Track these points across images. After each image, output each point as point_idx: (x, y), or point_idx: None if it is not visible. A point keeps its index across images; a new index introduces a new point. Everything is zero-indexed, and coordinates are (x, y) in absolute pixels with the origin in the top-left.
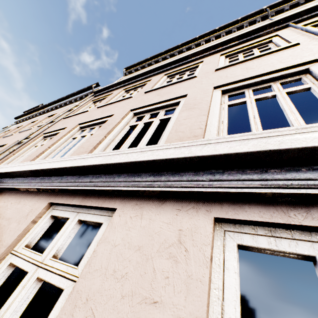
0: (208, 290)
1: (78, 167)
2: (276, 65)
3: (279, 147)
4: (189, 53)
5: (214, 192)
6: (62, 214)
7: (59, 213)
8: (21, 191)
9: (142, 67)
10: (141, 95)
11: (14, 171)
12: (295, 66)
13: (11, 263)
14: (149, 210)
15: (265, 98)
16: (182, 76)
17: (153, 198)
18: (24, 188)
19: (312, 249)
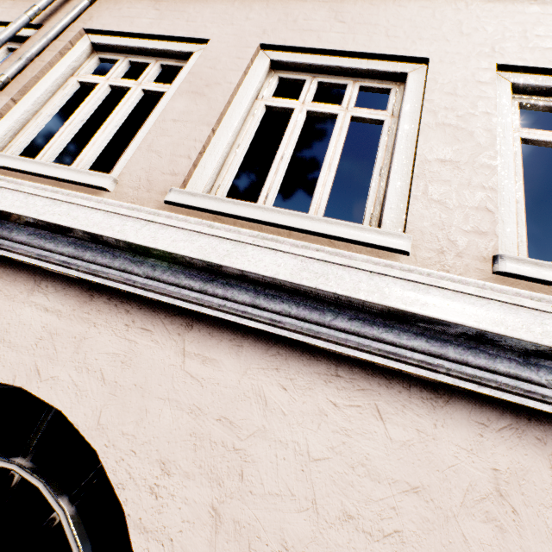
0: None
1: None
2: None
3: None
4: None
5: None
6: None
7: None
8: (323, 352)
9: None
10: None
11: (285, 279)
12: None
13: None
14: None
15: None
16: None
17: None
18: (367, 360)
19: None
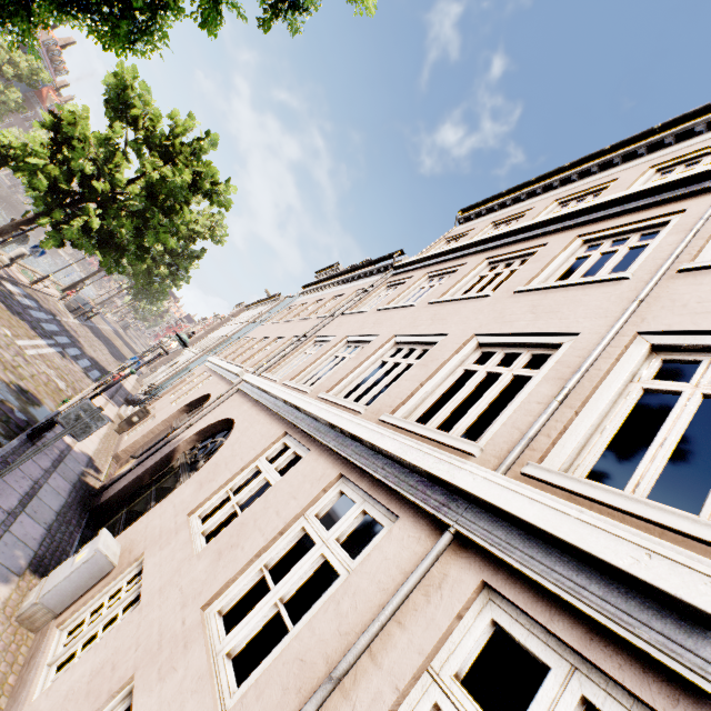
0: (314, 500)
1: (304, 410)
2: (548, 322)
3: (373, 442)
4: (537, 220)
5: (347, 458)
6: (289, 443)
7: (288, 442)
8: (275, 413)
9: (489, 210)
10: (424, 305)
11: (273, 393)
12: (558, 334)
13: (257, 465)
14: (322, 458)
15: (495, 373)
16: (502, 272)
17: (329, 451)
18: (276, 412)
19: (358, 500)
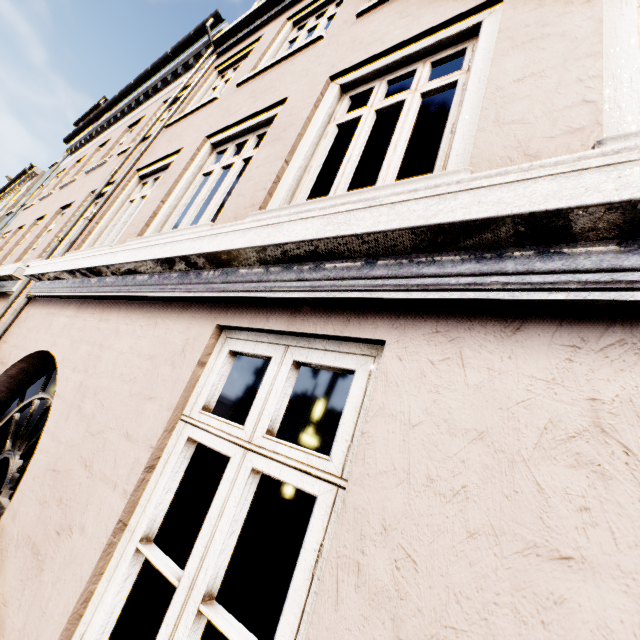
0: None
1: (264, 247)
2: None
3: None
4: None
5: None
6: (252, 349)
7: (244, 346)
8: (149, 302)
9: None
10: (347, 25)
11: (122, 262)
12: None
13: (189, 438)
14: (480, 348)
15: None
16: None
17: (481, 316)
18: (153, 296)
19: None
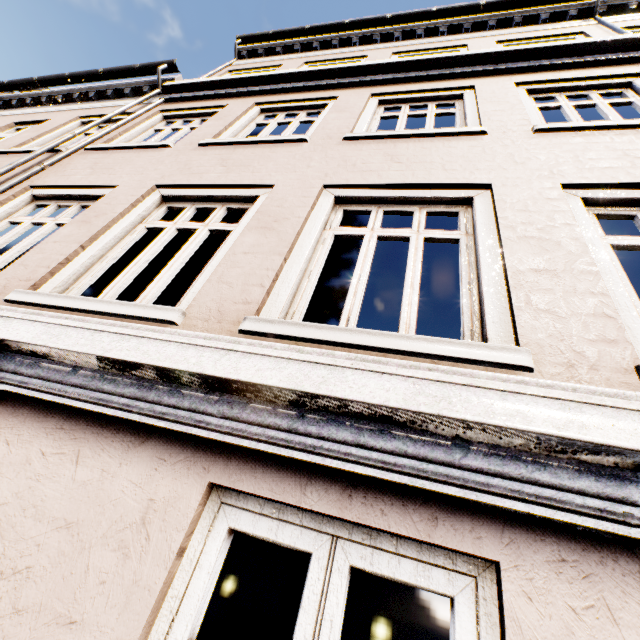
0: None
1: (317, 395)
2: None
3: None
4: (436, 55)
5: None
6: (273, 532)
7: (258, 526)
8: (61, 409)
9: (286, 48)
10: (333, 142)
11: (25, 341)
12: None
13: None
14: (626, 595)
15: None
16: (422, 114)
17: (608, 546)
18: (80, 407)
19: None
